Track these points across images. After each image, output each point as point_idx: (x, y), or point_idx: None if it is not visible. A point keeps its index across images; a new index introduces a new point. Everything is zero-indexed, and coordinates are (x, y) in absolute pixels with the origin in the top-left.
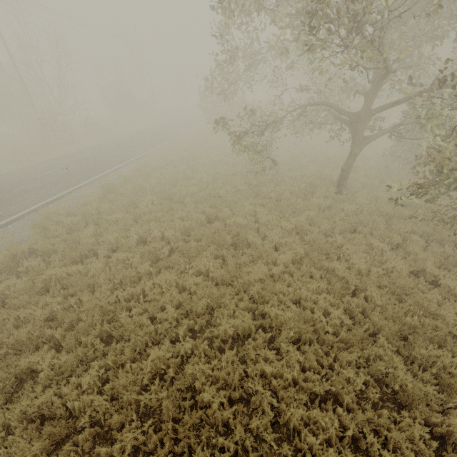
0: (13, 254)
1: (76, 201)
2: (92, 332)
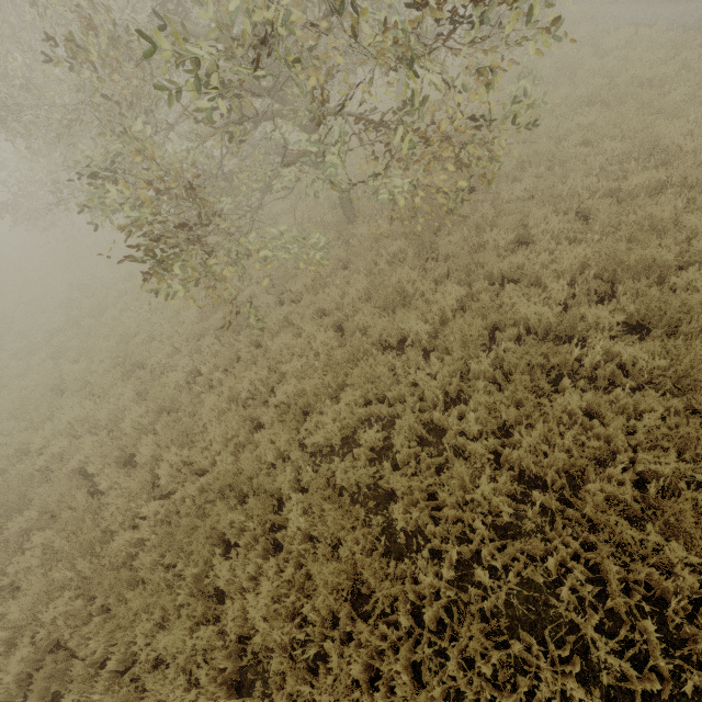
0: None
1: None
2: None
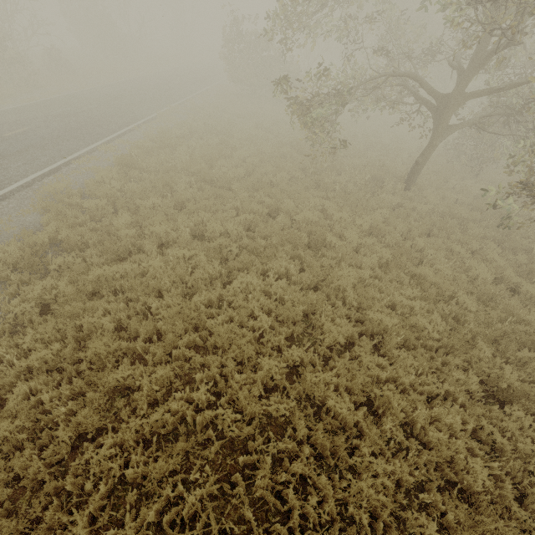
0: (28, 246)
1: (82, 176)
2: (179, 342)
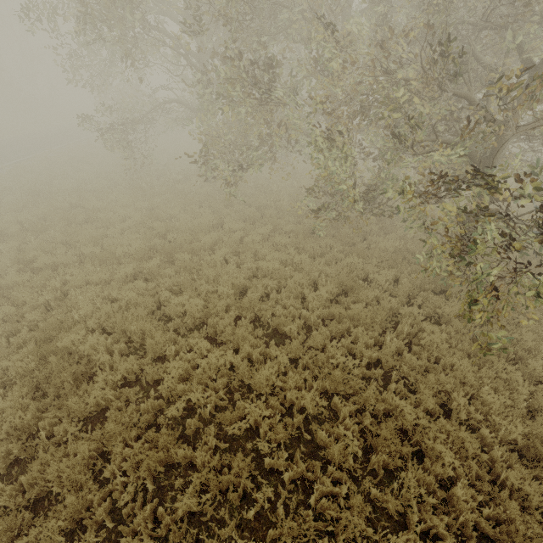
0: None
1: None
2: None
